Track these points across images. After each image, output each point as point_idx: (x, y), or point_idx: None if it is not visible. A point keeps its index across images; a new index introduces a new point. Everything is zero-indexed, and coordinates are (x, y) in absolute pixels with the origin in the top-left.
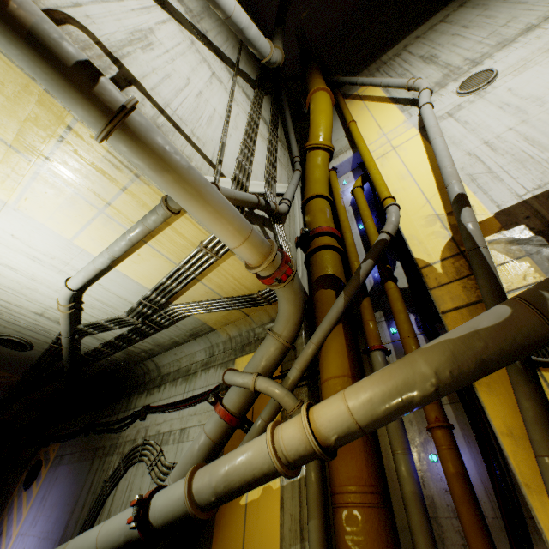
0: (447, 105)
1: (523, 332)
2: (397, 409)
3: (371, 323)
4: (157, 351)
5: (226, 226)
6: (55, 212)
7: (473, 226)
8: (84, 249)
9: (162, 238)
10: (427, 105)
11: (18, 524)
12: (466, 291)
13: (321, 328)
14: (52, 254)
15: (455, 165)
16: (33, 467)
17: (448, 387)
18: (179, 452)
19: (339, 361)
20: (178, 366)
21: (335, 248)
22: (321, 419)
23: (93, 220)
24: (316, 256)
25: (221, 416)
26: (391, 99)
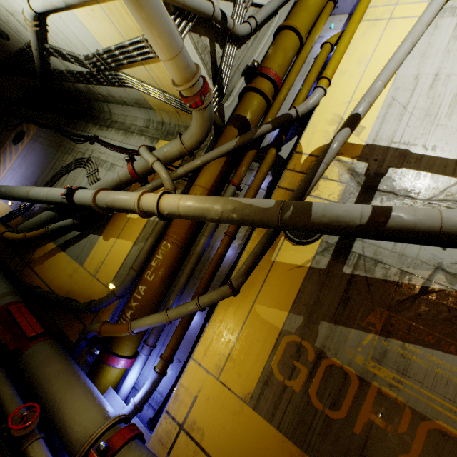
0: None
1: (267, 218)
2: (198, 217)
3: (243, 168)
4: (110, 100)
5: (156, 38)
6: None
7: (335, 146)
8: None
9: (113, 7)
10: None
11: (10, 162)
12: (300, 183)
13: (211, 154)
14: None
15: (397, 82)
16: (19, 132)
17: (224, 221)
18: (107, 176)
19: (208, 179)
20: (124, 121)
21: (266, 97)
22: (165, 202)
23: None
24: (247, 95)
25: (129, 171)
26: None
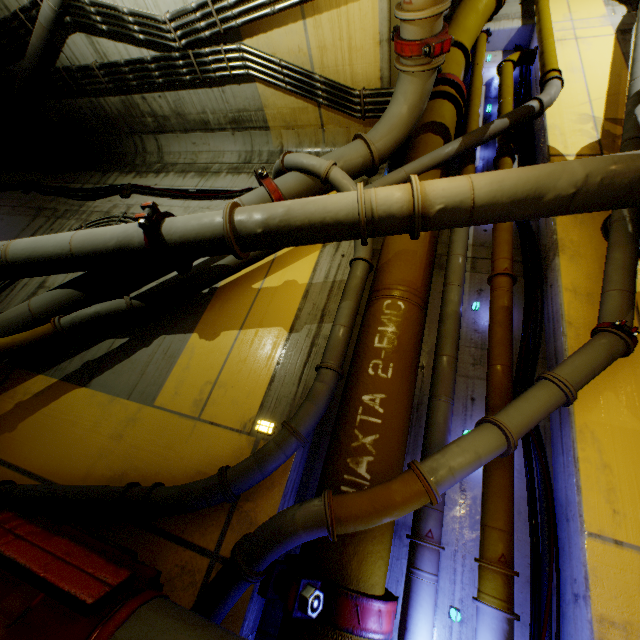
0: None
1: None
2: (523, 200)
3: None
4: (172, 125)
5: None
6: None
7: None
8: None
9: None
10: None
11: None
12: None
13: (420, 161)
14: None
15: None
16: None
17: (586, 196)
18: None
19: None
20: (193, 161)
21: (459, 107)
22: (433, 187)
23: None
24: (434, 103)
25: (270, 191)
26: None
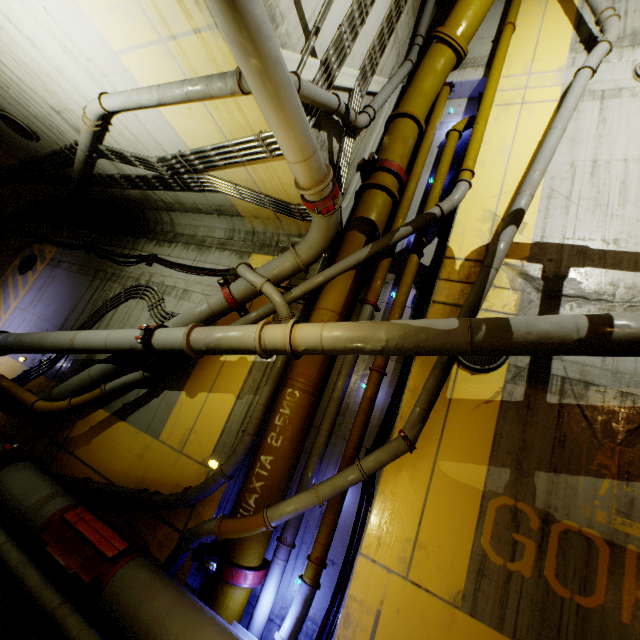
0: (612, 80)
1: (453, 342)
2: (352, 350)
3: (379, 282)
4: (176, 208)
5: (291, 139)
6: (106, 11)
7: (503, 247)
8: (129, 70)
9: (221, 105)
10: (589, 70)
11: (16, 299)
12: (461, 294)
13: (336, 267)
14: (90, 56)
15: (551, 170)
16: (27, 257)
17: (390, 351)
18: (179, 306)
19: (336, 299)
20: (194, 233)
21: (392, 194)
22: (300, 334)
23: (150, 45)
24: (369, 193)
25: (225, 297)
26: (577, 17)
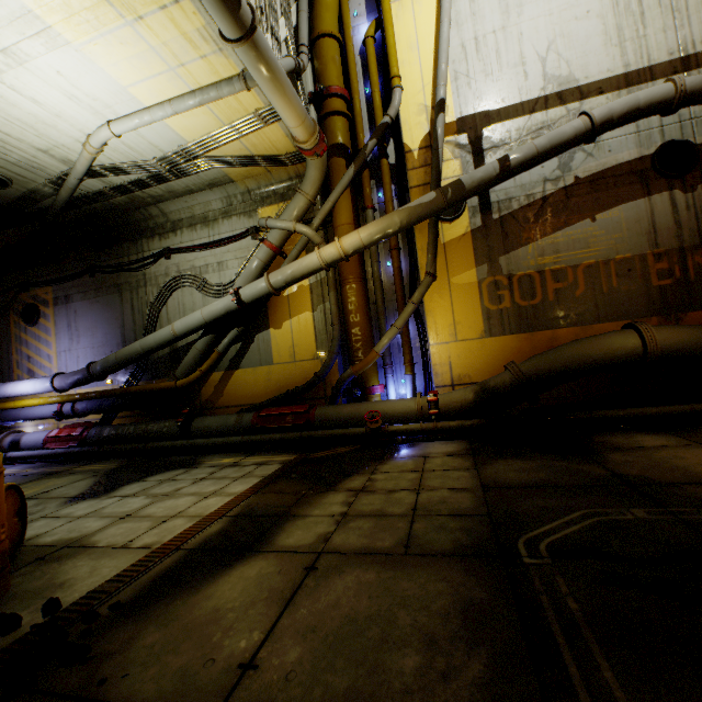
0: None
1: (437, 206)
2: (382, 238)
3: (369, 190)
4: (166, 198)
5: (294, 113)
6: (122, 61)
7: (441, 132)
8: (136, 97)
9: (220, 100)
10: None
11: (50, 348)
12: (426, 175)
13: (337, 192)
14: (96, 96)
15: (451, 56)
16: (24, 310)
17: (404, 228)
18: (223, 277)
19: (347, 215)
20: (192, 214)
21: (346, 115)
22: (346, 244)
23: (160, 75)
24: (330, 122)
25: (270, 248)
26: None
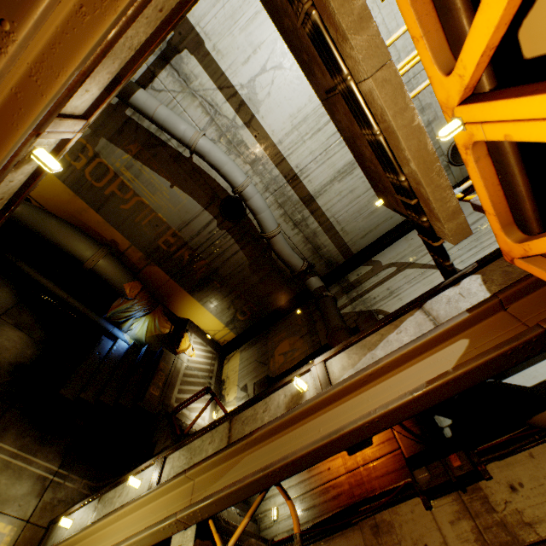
0: None
1: None
2: None
3: None
4: None
5: None
6: None
7: None
8: None
9: None
10: None
11: None
12: None
13: None
14: None
15: None
16: None
17: None
18: None
19: None
20: None
21: None
22: None
23: None
24: None
25: None
26: None
